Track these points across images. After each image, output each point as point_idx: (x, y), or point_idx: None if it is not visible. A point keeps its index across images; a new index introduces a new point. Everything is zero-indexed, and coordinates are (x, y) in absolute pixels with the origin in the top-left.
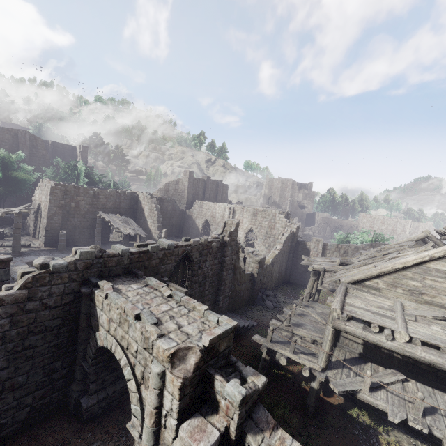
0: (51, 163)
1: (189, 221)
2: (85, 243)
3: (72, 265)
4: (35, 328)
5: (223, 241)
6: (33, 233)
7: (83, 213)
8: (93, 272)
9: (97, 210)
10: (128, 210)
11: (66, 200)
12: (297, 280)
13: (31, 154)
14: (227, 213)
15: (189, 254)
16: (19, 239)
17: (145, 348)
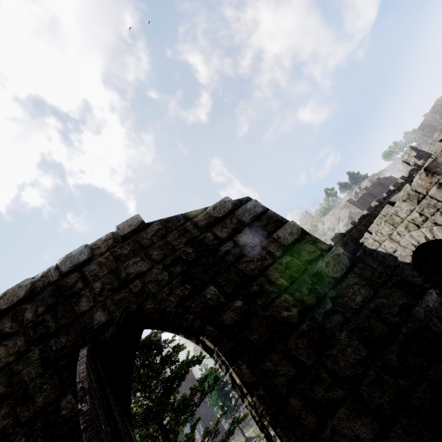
0: None
1: None
2: None
3: None
4: None
5: (421, 167)
6: None
7: None
8: (351, 245)
9: None
10: None
11: None
12: None
13: None
14: None
15: None
16: None
17: (417, 201)
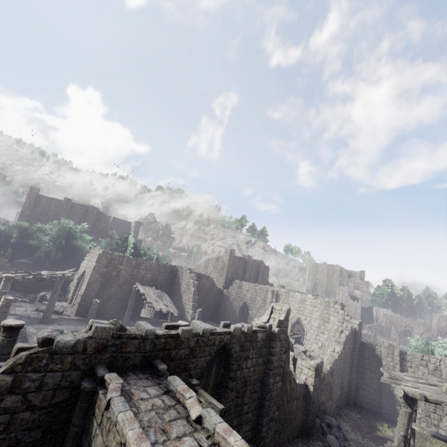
0: (108, 235)
1: (226, 302)
2: (115, 316)
3: (81, 345)
4: (1, 442)
5: (270, 332)
6: (71, 299)
7: (121, 283)
8: (104, 357)
9: (135, 281)
10: (165, 284)
11: (109, 268)
12: (368, 403)
13: (93, 226)
14: (269, 297)
15: (227, 346)
16: (54, 304)
17: None
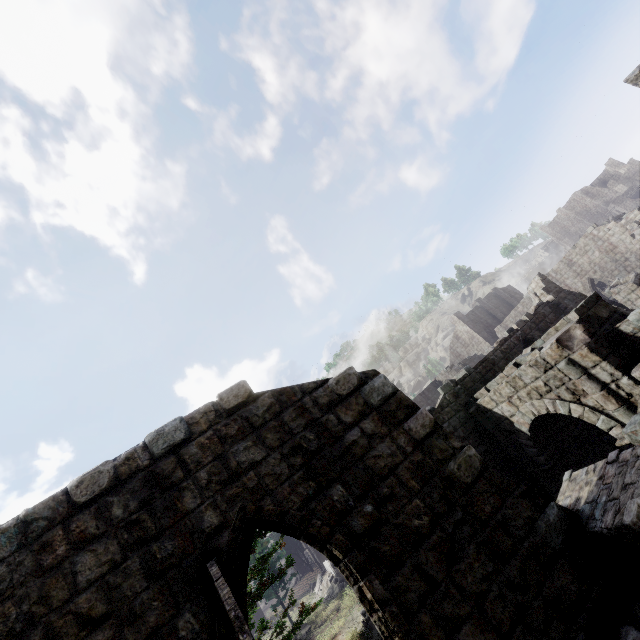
0: None
1: None
2: None
3: (445, 401)
4: None
5: (549, 303)
6: None
7: None
8: (463, 398)
9: None
10: None
11: None
12: None
13: None
14: None
15: (527, 338)
16: None
17: (544, 370)
